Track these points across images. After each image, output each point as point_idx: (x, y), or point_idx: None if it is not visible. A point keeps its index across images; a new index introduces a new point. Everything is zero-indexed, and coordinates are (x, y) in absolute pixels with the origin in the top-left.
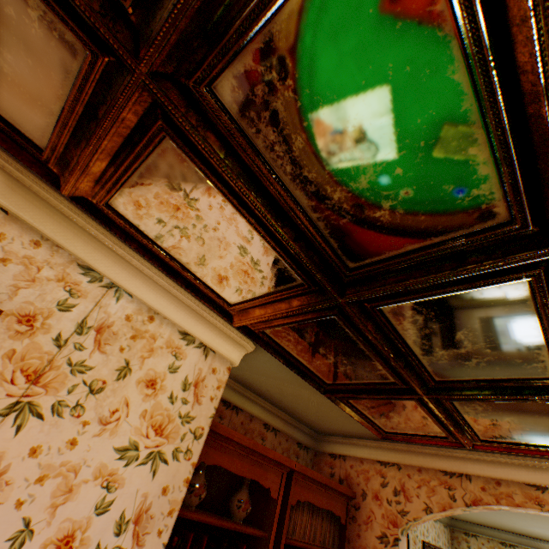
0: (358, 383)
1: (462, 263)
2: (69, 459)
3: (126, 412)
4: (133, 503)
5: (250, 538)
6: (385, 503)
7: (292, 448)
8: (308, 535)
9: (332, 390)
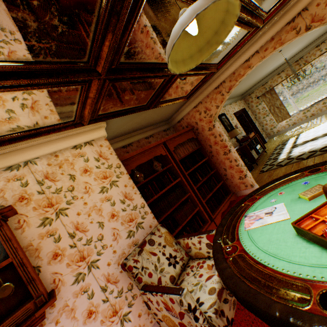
0: (155, 94)
1: (118, 14)
2: (90, 207)
3: (89, 184)
4: (120, 196)
5: (169, 169)
6: (204, 119)
7: (163, 135)
8: (186, 152)
9: (150, 105)
